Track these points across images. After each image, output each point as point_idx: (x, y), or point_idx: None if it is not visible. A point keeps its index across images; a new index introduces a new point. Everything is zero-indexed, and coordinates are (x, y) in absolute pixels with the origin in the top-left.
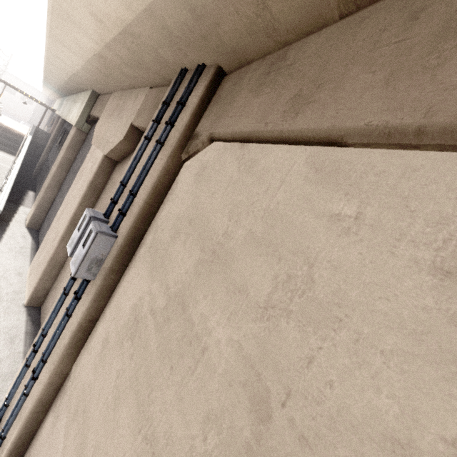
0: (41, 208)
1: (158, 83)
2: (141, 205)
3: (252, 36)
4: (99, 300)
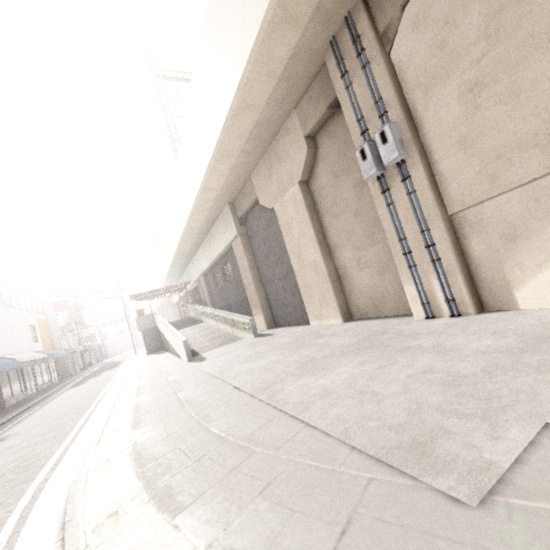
0: (264, 309)
1: (303, 92)
2: (393, 90)
3: None
4: (423, 159)
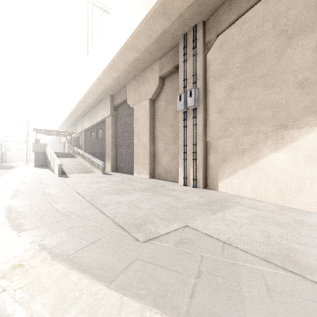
0: (112, 160)
1: (165, 53)
2: (202, 73)
3: (219, 0)
4: (204, 111)
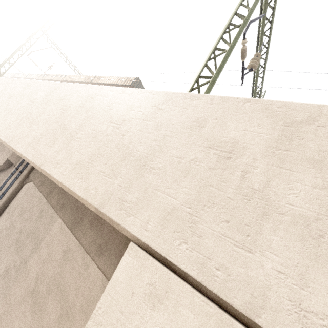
0: None
1: None
2: (6, 198)
3: None
4: None
